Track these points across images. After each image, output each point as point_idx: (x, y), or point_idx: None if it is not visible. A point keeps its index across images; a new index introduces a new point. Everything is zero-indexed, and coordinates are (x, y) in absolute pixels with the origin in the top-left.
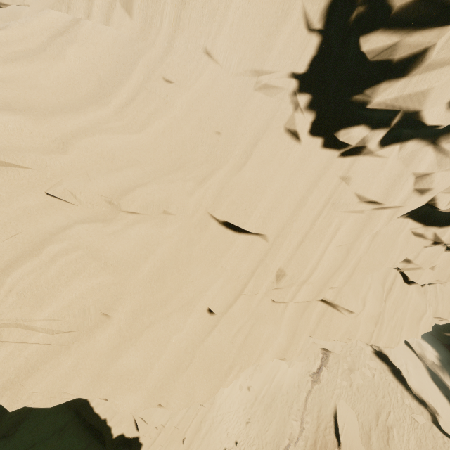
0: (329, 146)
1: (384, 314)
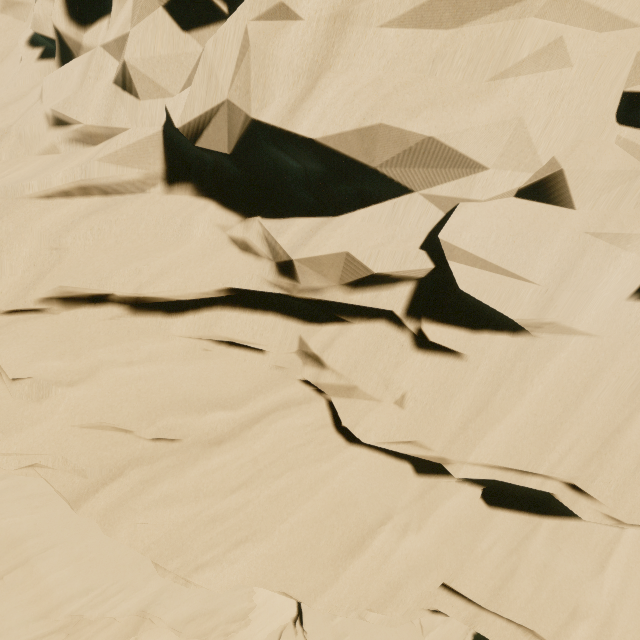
0: (47, 56)
1: (189, 465)
